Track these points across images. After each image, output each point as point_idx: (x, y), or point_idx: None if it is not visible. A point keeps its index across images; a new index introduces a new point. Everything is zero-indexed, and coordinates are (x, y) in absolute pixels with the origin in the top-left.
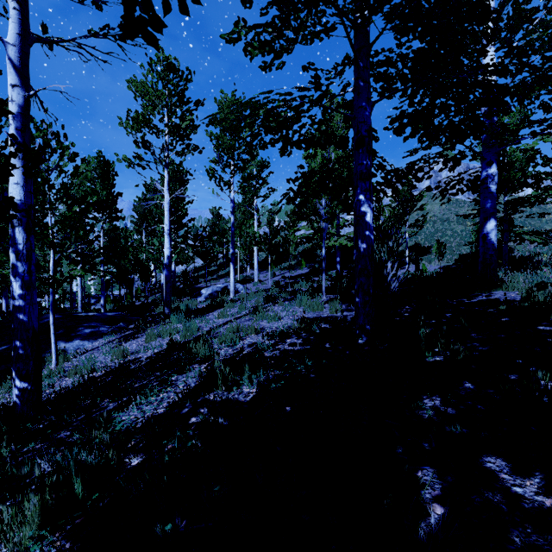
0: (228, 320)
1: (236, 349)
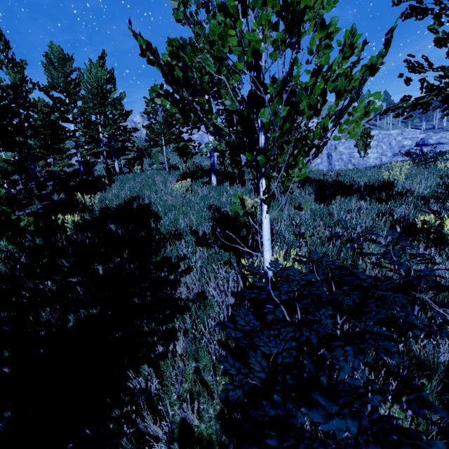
0: None
1: None
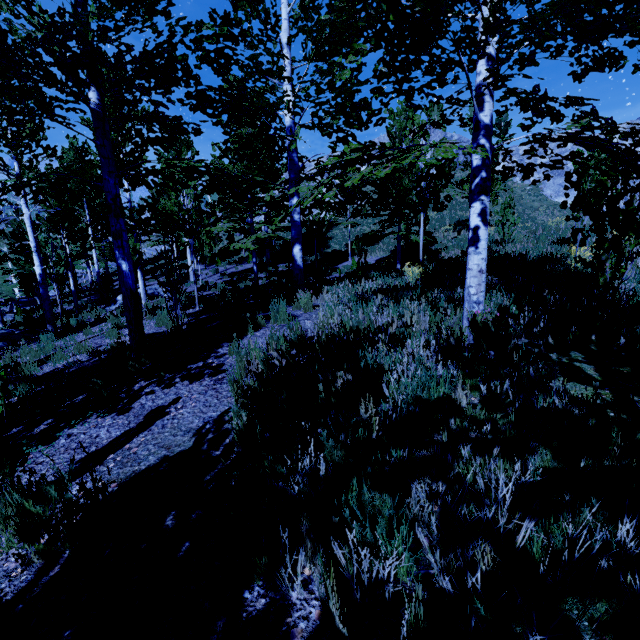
0: (88, 337)
1: (57, 367)
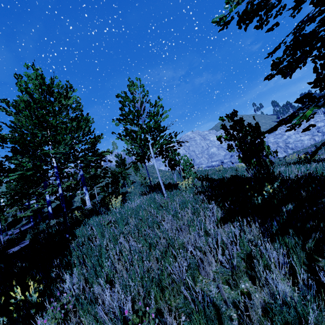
0: None
1: None
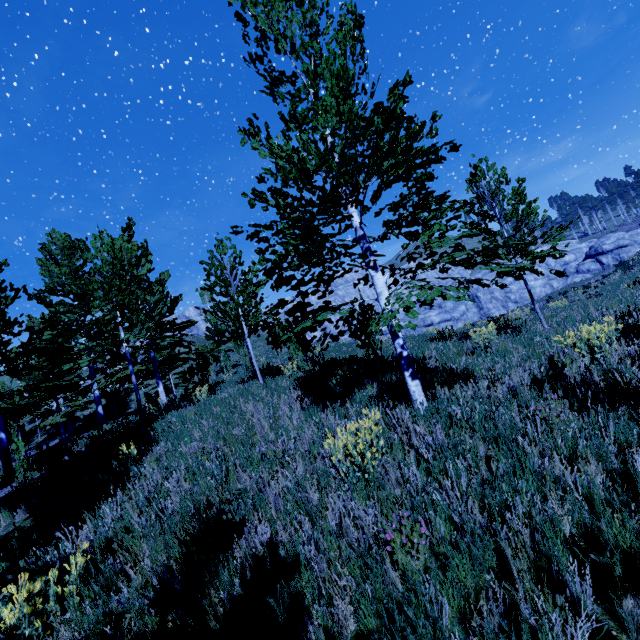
0: None
1: None
